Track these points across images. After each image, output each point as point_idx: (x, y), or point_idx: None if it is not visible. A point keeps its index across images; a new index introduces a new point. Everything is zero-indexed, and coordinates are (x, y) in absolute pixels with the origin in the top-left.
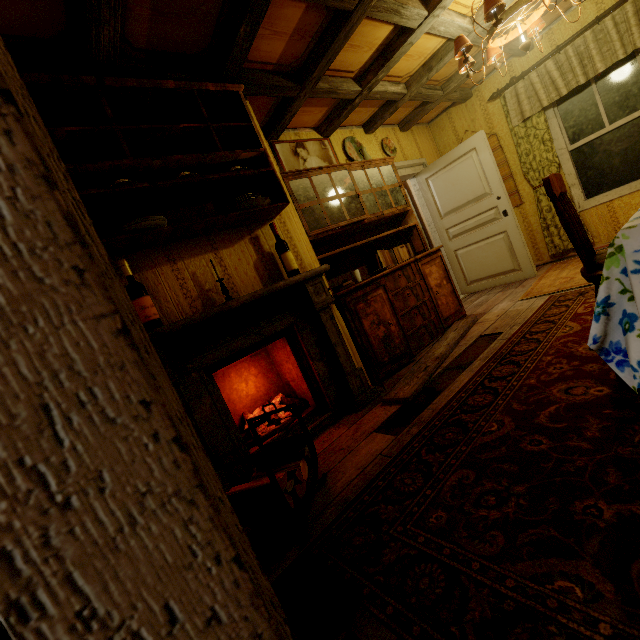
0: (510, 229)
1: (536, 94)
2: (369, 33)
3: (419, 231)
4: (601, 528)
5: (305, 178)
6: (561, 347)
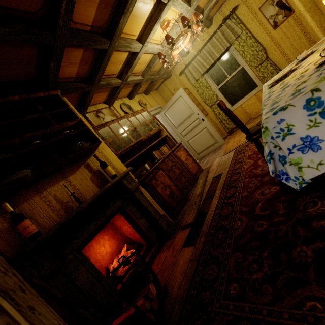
0: (207, 126)
1: (197, 69)
2: (118, 57)
3: (169, 137)
4: (310, 262)
5: (106, 127)
6: (250, 173)
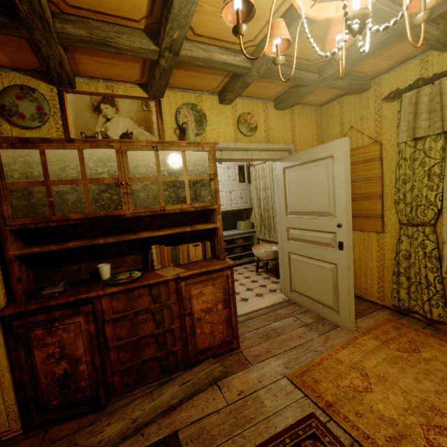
0: (341, 265)
1: (442, 109)
2: None
3: (219, 235)
4: None
5: (34, 149)
6: None
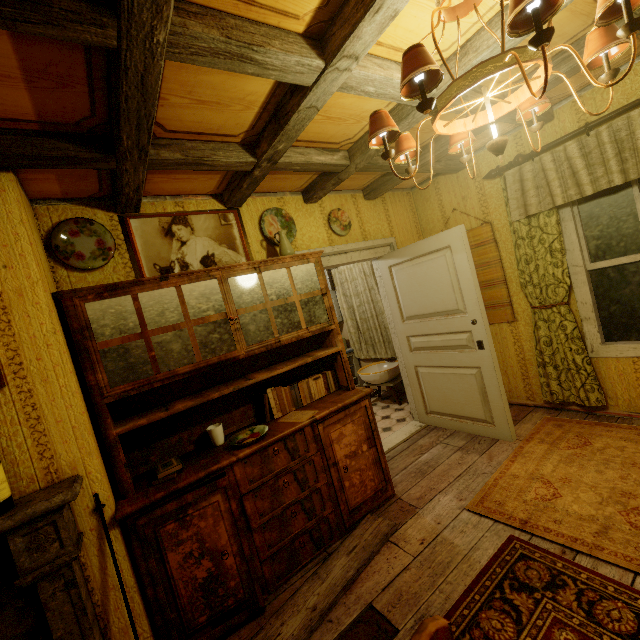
0: (485, 367)
1: (548, 185)
2: (227, 84)
3: (344, 360)
4: None
5: (125, 296)
6: None
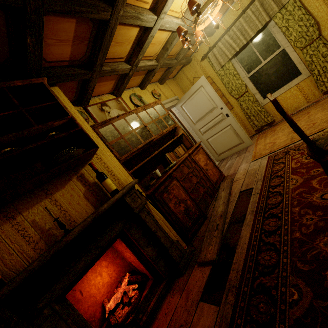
0: (232, 123)
1: (224, 53)
2: (125, 34)
3: (186, 136)
4: None
5: (109, 125)
6: (299, 198)
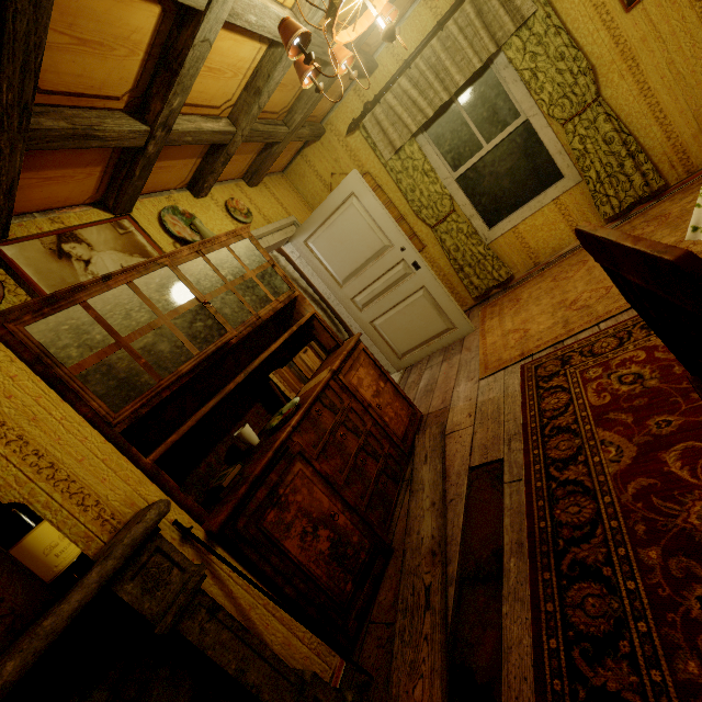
0: (428, 283)
1: (400, 119)
2: (111, 15)
3: (322, 321)
4: None
5: (71, 307)
6: (648, 512)
